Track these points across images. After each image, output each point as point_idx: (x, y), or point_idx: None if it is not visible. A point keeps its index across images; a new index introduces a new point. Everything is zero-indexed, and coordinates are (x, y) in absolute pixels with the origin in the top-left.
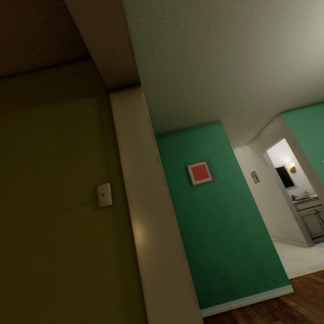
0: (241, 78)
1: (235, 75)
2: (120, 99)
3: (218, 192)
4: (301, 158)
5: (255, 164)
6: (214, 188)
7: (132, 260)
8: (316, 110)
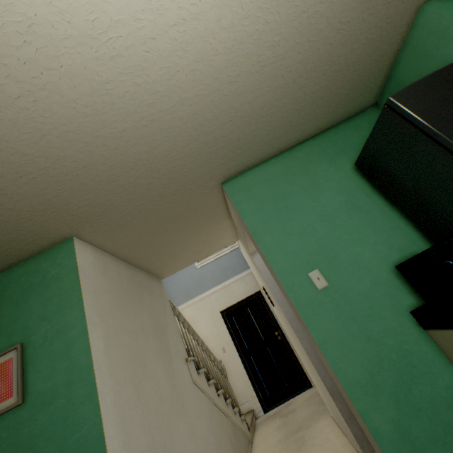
0: None
1: None
2: None
3: (25, 438)
4: (273, 273)
5: (257, 273)
6: (18, 428)
7: None
8: (289, 161)
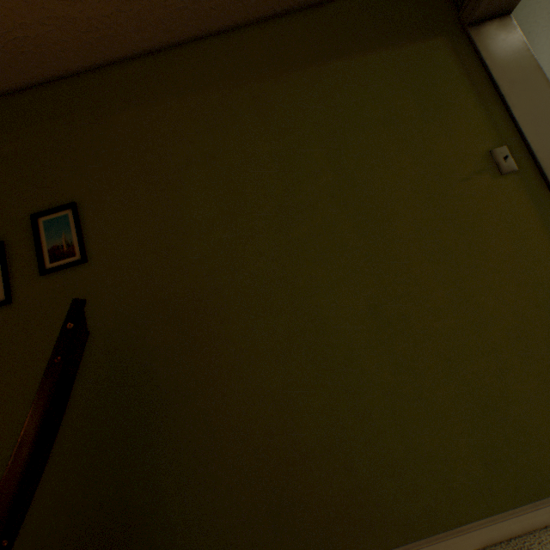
0: None
1: None
2: (486, 38)
3: None
4: None
5: None
6: None
7: None
8: None
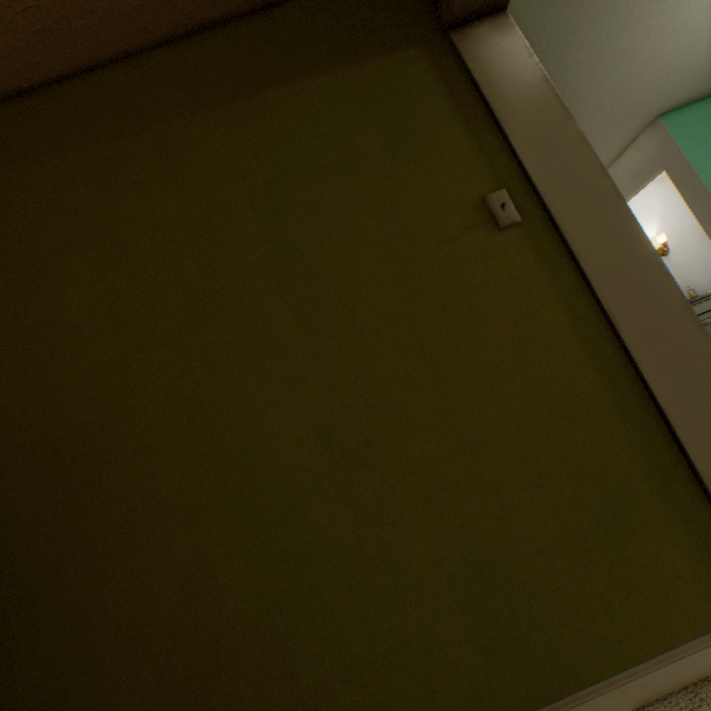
0: (621, 21)
1: (612, 13)
2: (475, 44)
3: None
4: (703, 206)
5: None
6: None
7: (581, 295)
8: None
